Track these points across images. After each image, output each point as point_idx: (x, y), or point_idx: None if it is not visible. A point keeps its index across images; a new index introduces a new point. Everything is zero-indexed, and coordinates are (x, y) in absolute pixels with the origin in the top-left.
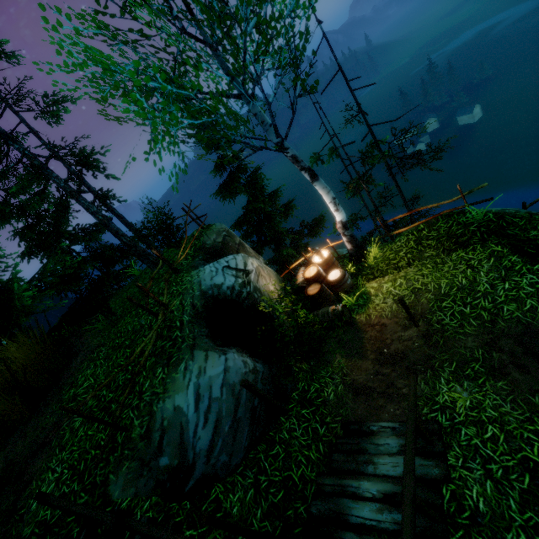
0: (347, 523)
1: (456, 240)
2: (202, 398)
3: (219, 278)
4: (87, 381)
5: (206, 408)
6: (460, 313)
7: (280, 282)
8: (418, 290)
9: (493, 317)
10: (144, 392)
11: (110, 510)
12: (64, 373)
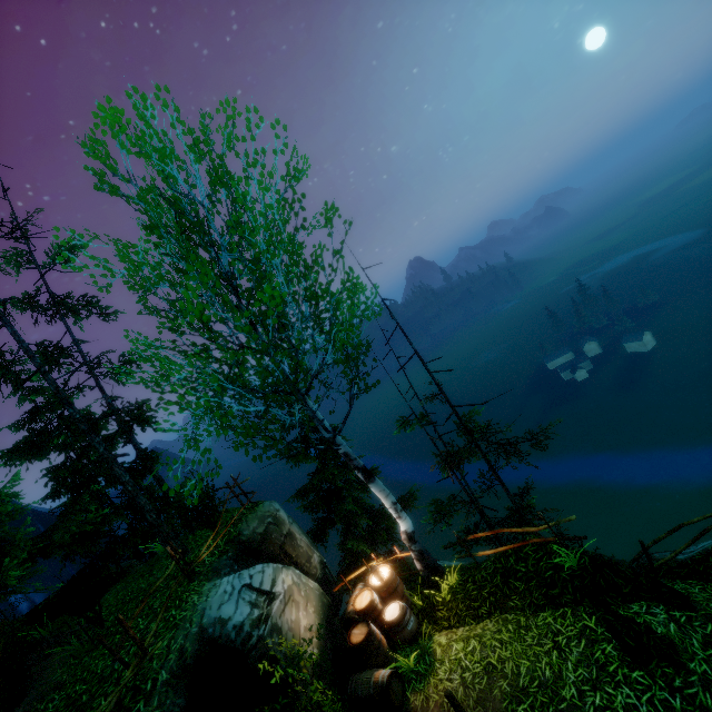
0: None
1: (546, 590)
2: None
3: (229, 607)
4: None
5: None
6: None
7: (322, 608)
8: (493, 668)
9: None
10: None
11: None
12: None
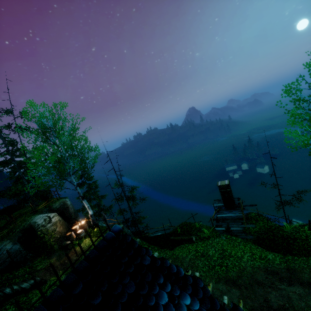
0: (3, 291)
1: None
2: (0, 252)
3: (38, 220)
4: None
5: None
6: None
7: (65, 227)
8: (90, 245)
9: None
10: None
11: None
12: None
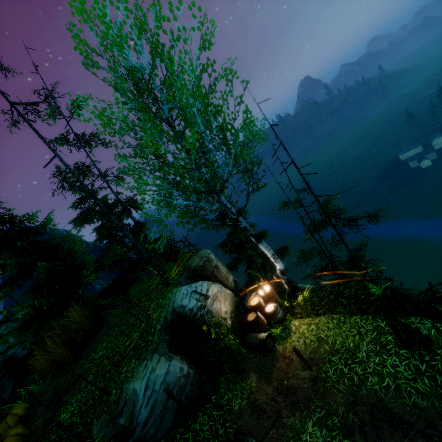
0: None
1: (359, 305)
2: (149, 388)
3: (186, 300)
4: (101, 351)
5: (149, 395)
6: (340, 371)
7: (233, 303)
8: (322, 339)
9: (360, 383)
10: (122, 374)
11: (90, 441)
12: (94, 338)
